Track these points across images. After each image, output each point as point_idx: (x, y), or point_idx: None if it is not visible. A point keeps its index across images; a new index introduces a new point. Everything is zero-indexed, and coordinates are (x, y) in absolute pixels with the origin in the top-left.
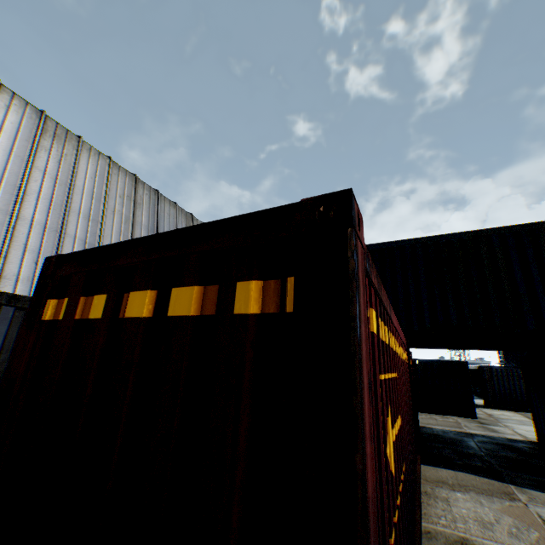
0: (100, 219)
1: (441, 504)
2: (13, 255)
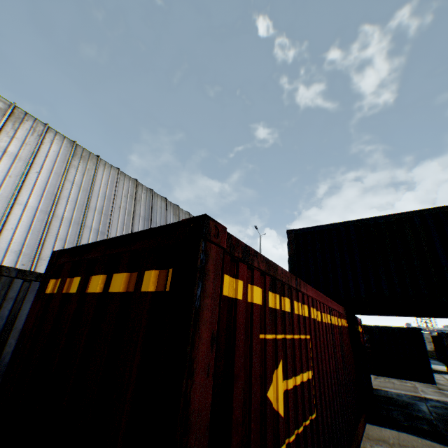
0: (110, 213)
1: None
2: (48, 243)
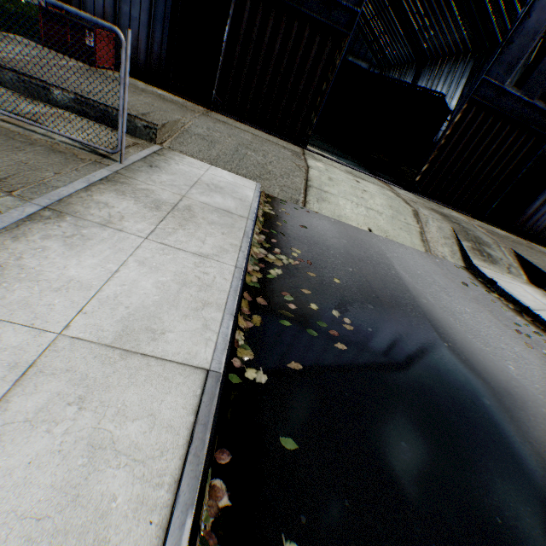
0: None
1: None
2: None
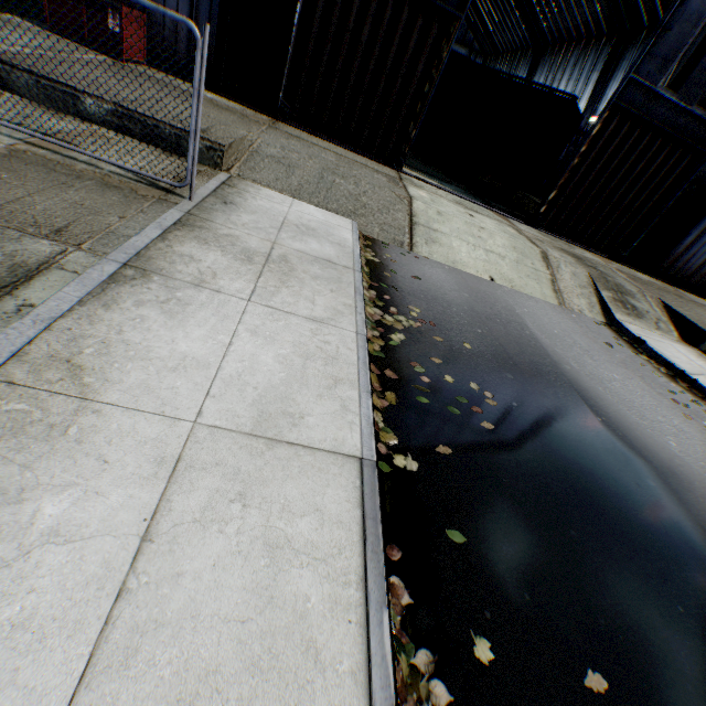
0: None
1: None
2: None
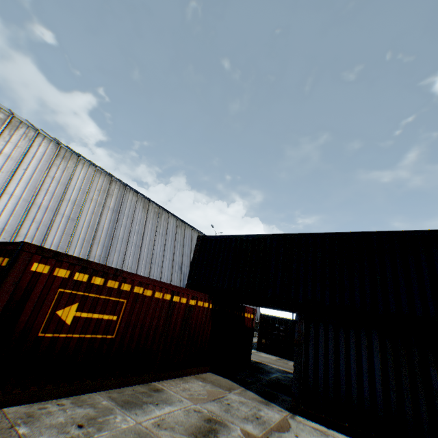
0: (82, 204)
1: (180, 381)
2: (26, 224)
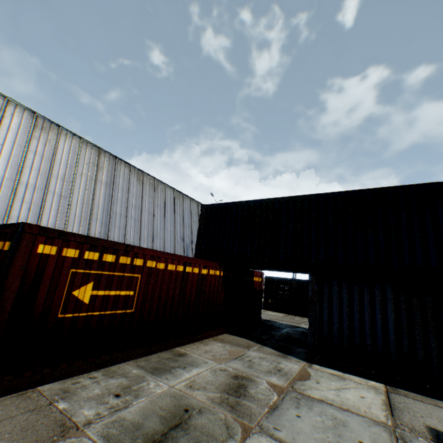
0: (72, 180)
1: (200, 345)
2: (16, 205)
